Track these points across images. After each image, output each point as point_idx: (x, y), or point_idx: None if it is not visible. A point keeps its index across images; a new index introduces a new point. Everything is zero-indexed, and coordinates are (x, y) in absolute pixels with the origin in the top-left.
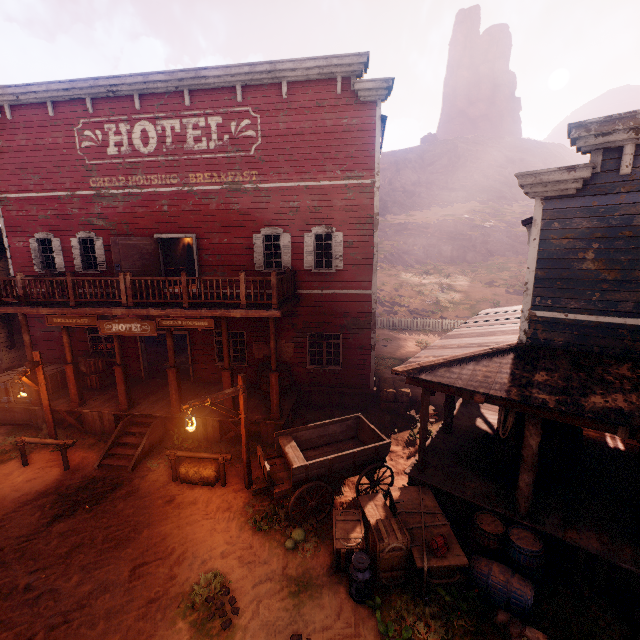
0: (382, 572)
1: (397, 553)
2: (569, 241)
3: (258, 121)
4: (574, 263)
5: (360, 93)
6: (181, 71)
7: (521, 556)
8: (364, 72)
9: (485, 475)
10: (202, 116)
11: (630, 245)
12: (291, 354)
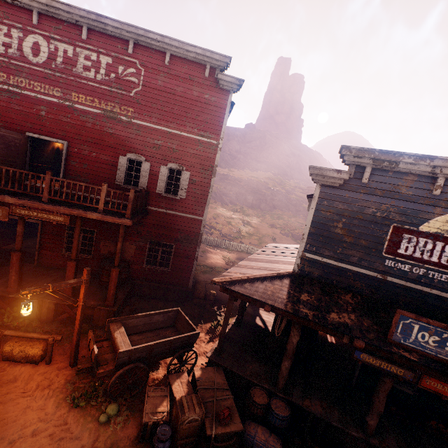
0: (179, 440)
1: (193, 424)
2: (331, 214)
3: (142, 73)
4: (331, 228)
5: (221, 81)
6: (84, 10)
7: (277, 420)
8: (225, 69)
9: (259, 359)
10: (95, 52)
11: (361, 224)
12: (132, 254)
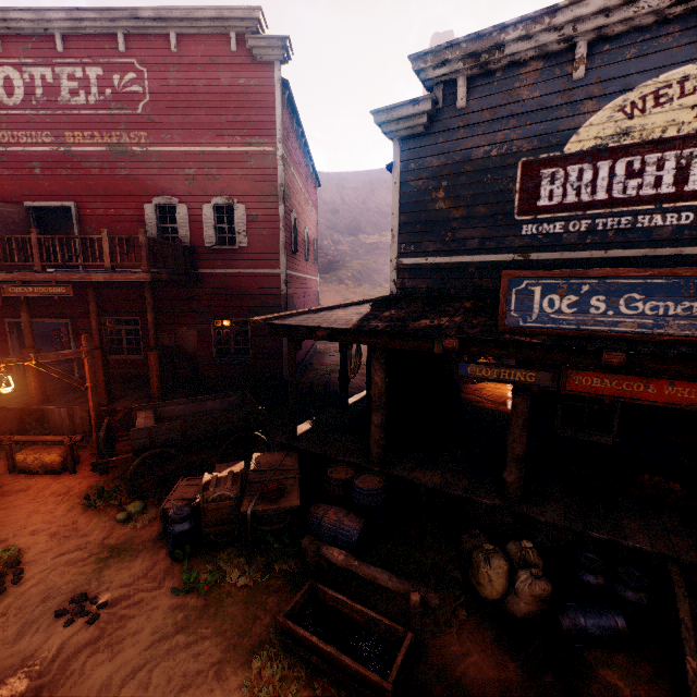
0: (210, 527)
1: (225, 503)
2: (424, 182)
3: (145, 75)
4: (429, 204)
5: (255, 51)
6: (49, 10)
7: (361, 497)
8: (262, 31)
9: (360, 437)
10: (79, 65)
11: (471, 180)
12: (194, 344)
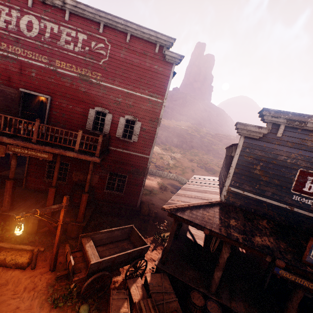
0: None
1: None
2: (251, 159)
3: (109, 47)
4: (251, 169)
5: (167, 56)
6: None
7: None
8: (170, 47)
9: (194, 266)
10: (74, 30)
11: (274, 167)
12: (96, 181)
